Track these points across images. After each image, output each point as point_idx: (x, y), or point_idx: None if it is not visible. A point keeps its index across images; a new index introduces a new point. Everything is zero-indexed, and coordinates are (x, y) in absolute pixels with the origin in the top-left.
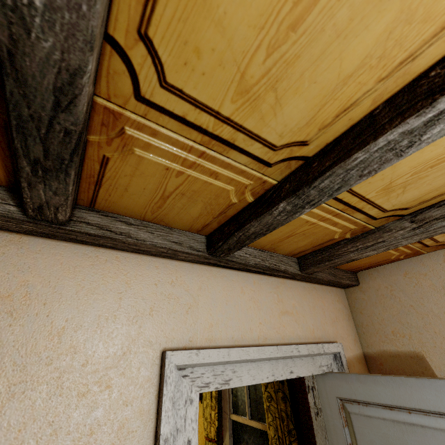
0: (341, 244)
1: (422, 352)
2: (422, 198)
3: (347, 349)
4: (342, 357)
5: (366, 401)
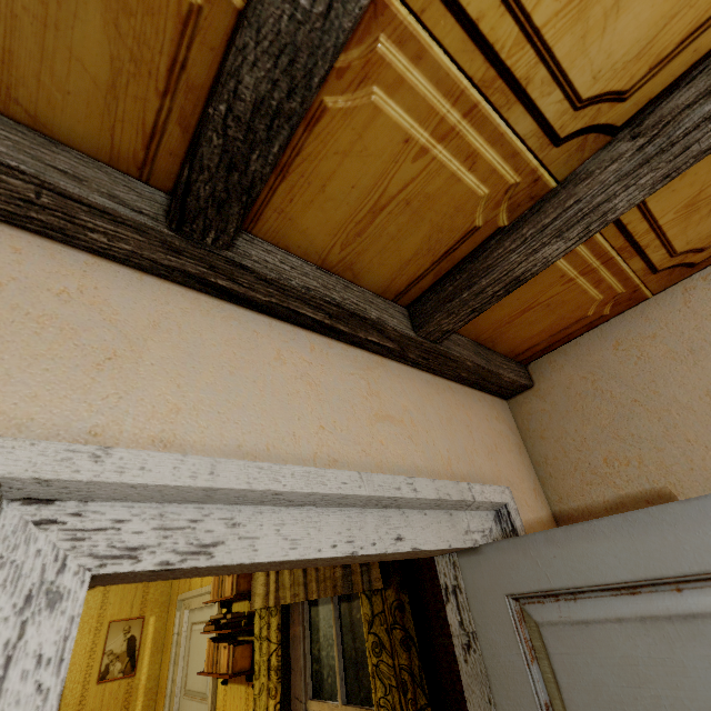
0: (490, 246)
1: (668, 487)
2: (656, 45)
3: (521, 505)
4: (512, 513)
5: (573, 587)
